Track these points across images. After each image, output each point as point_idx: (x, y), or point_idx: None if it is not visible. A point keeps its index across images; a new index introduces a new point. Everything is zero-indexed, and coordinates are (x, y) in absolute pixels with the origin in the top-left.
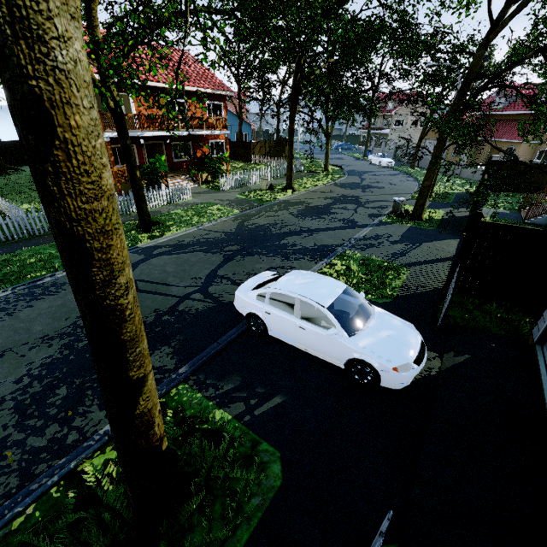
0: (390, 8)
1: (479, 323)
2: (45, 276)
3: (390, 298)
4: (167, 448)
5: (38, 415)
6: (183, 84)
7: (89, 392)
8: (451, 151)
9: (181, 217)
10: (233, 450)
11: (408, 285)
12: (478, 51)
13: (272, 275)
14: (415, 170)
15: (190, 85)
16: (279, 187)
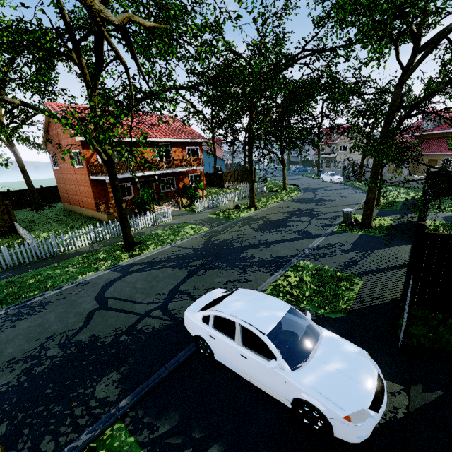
0: (317, 70)
1: (448, 344)
2: (36, 296)
3: (343, 312)
4: None
5: None
6: (168, 137)
7: (26, 431)
8: (392, 166)
9: (160, 236)
10: None
11: (363, 296)
12: (395, 90)
13: (221, 293)
14: (362, 183)
15: (173, 138)
16: (244, 206)
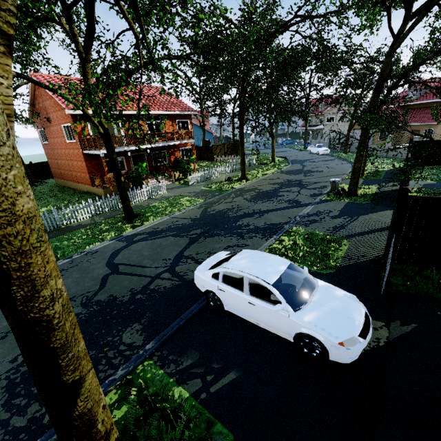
0: (309, 38)
1: (422, 290)
2: None
3: (333, 269)
4: (117, 440)
5: (23, 394)
6: (158, 110)
7: None
8: (377, 137)
9: (157, 209)
10: (189, 432)
11: (350, 255)
12: (385, 59)
13: (226, 255)
14: (348, 154)
15: (163, 110)
16: (236, 178)
